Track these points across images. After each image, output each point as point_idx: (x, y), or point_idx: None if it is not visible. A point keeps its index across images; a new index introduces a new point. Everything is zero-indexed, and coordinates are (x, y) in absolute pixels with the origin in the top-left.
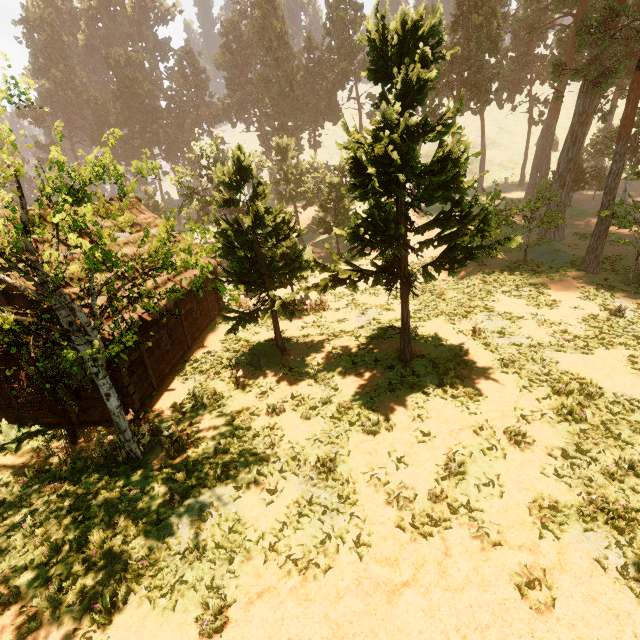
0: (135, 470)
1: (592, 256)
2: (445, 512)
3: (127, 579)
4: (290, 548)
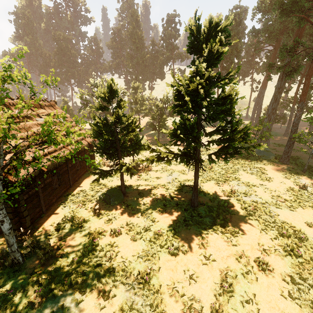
0: (15, 272)
1: (286, 156)
2: None
3: None
4: None
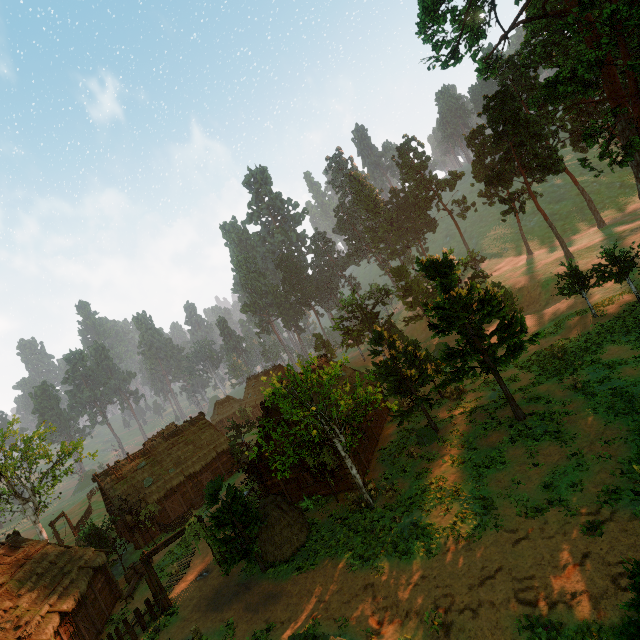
0: (372, 510)
1: None
2: (545, 504)
3: (386, 550)
4: (459, 532)
